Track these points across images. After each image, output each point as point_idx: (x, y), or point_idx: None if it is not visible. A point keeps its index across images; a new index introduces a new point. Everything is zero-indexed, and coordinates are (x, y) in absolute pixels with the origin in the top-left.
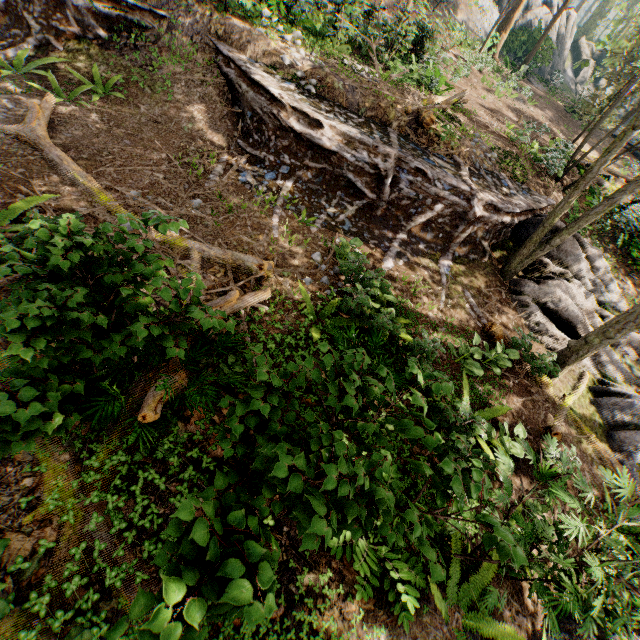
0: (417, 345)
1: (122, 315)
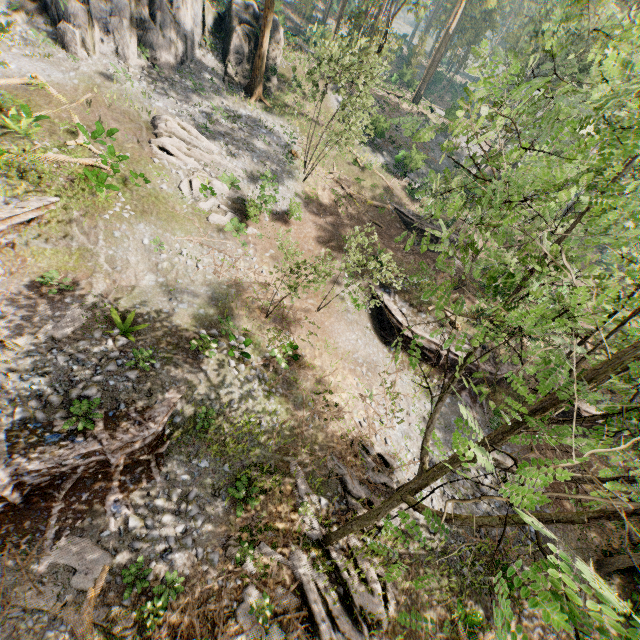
0: None
1: None
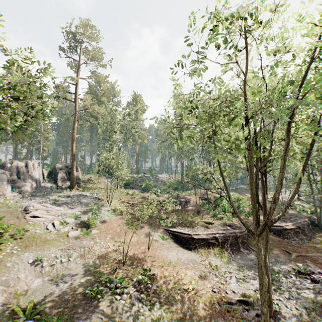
0: None
1: None
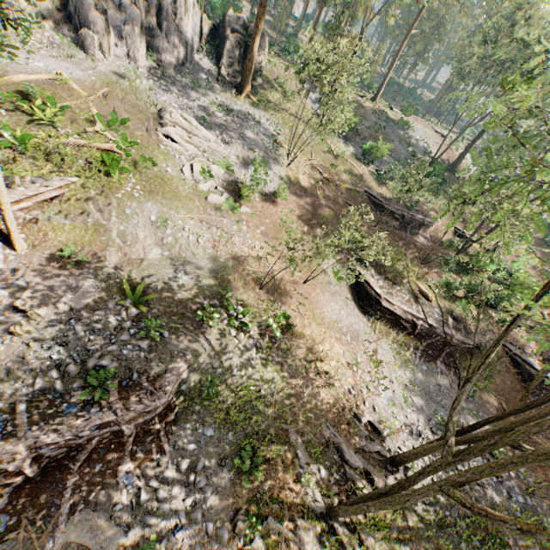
0: None
1: None
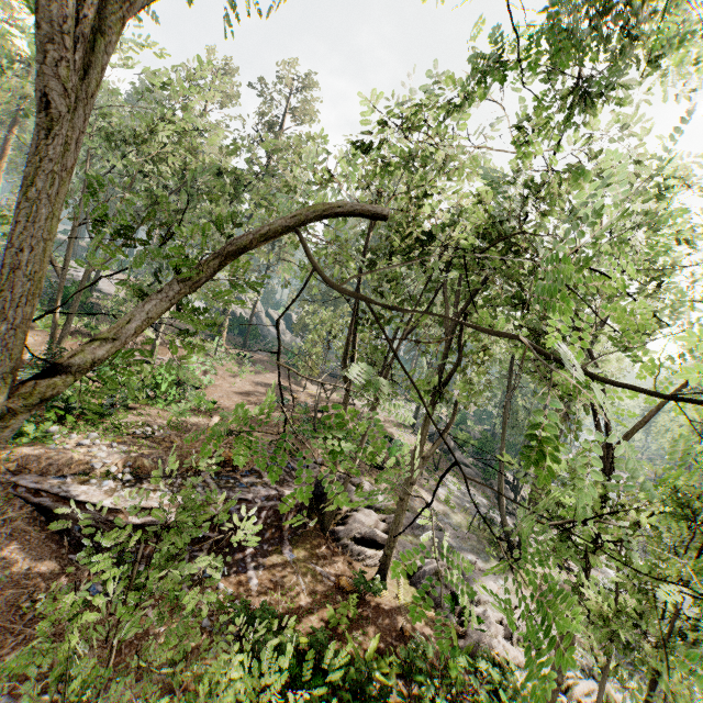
0: (313, 640)
1: None
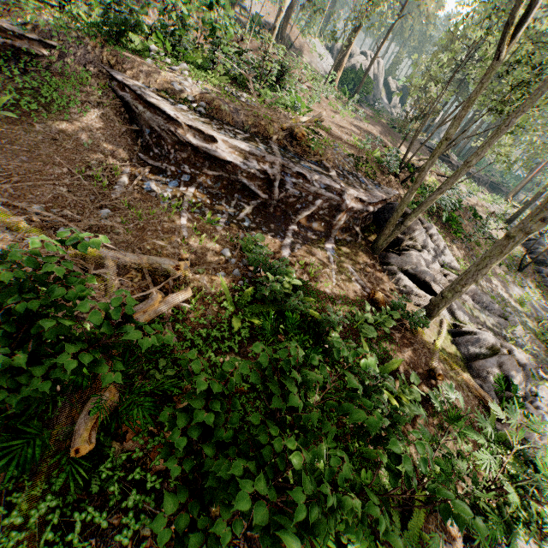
0: (324, 320)
1: (43, 343)
